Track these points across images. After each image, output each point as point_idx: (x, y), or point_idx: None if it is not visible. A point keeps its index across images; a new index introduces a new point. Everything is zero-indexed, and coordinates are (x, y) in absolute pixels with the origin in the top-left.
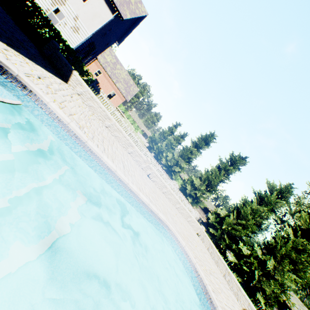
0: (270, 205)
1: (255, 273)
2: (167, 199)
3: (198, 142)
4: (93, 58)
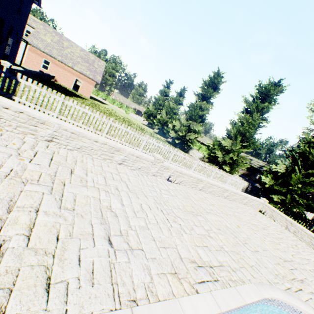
0: None
1: None
2: (209, 194)
3: (204, 91)
4: (17, 43)
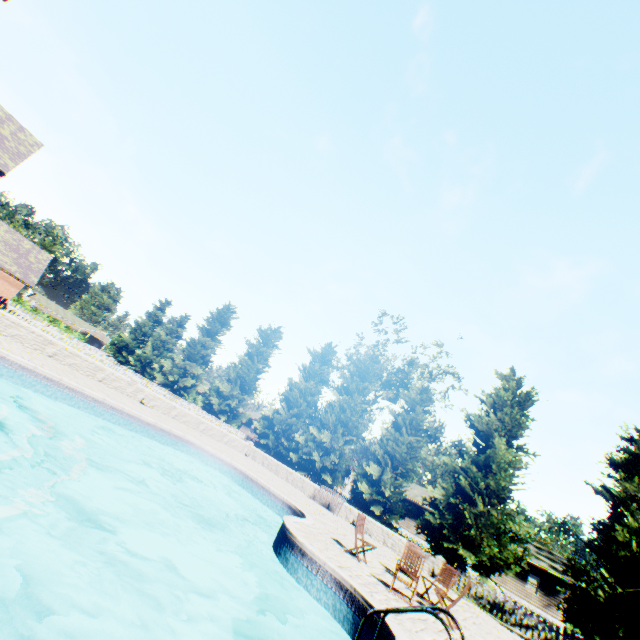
0: (317, 377)
1: (315, 454)
2: (184, 424)
3: (211, 325)
4: None
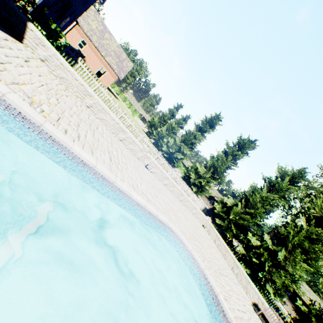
0: (281, 192)
1: (266, 265)
2: (170, 192)
3: (203, 125)
4: (72, 22)
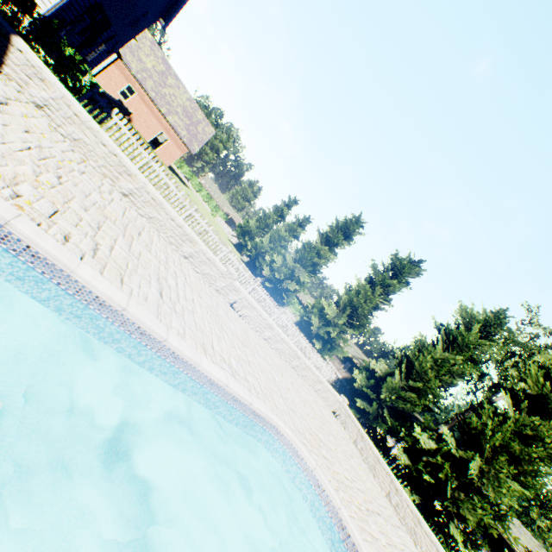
0: (466, 351)
1: (448, 487)
2: (275, 352)
3: (332, 233)
4: (109, 53)
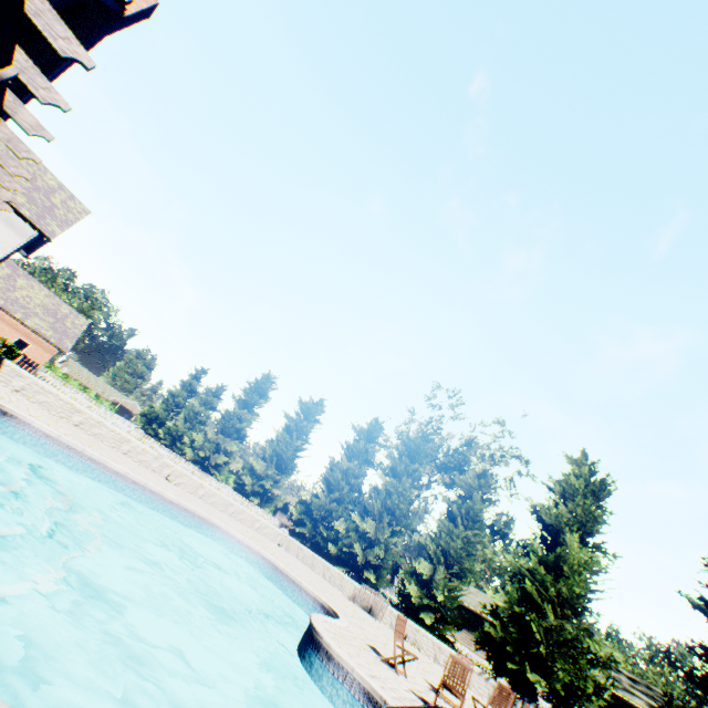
0: (362, 456)
1: (357, 547)
2: (211, 506)
3: (248, 396)
4: None
